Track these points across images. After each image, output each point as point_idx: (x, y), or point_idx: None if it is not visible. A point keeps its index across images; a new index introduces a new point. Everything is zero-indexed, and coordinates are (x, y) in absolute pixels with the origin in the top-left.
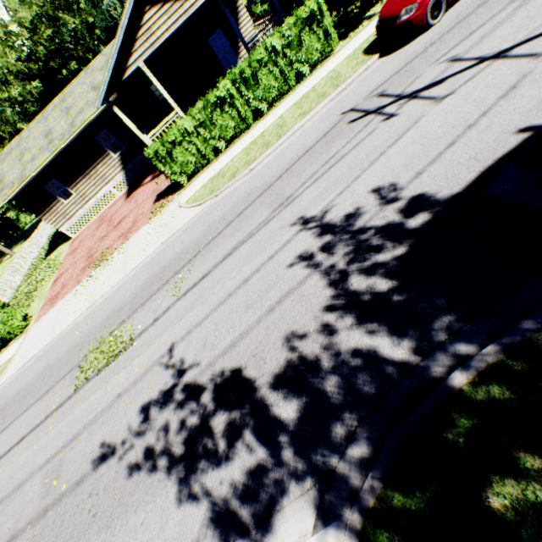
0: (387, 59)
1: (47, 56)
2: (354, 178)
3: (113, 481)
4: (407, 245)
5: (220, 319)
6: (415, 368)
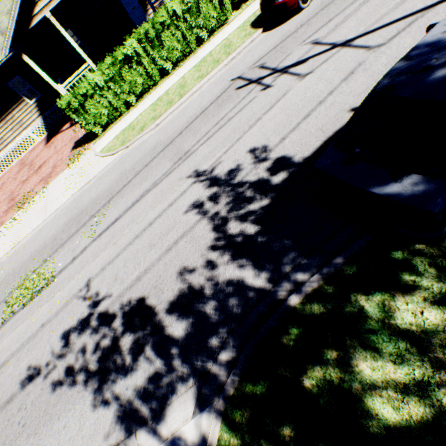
0: (268, 34)
1: None
2: (237, 139)
3: (40, 396)
4: (271, 197)
5: (129, 257)
6: (268, 293)
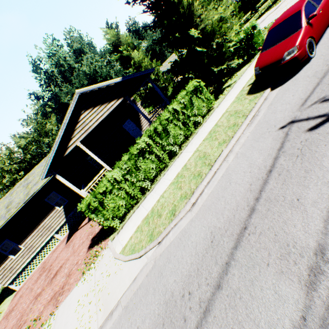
0: (283, 87)
1: (32, 158)
2: None
3: None
4: None
5: None
6: None
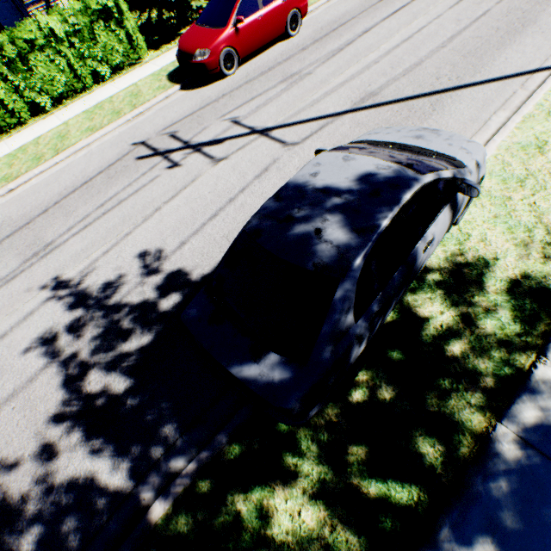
0: (187, 94)
1: None
2: (126, 234)
3: None
4: (155, 332)
5: None
6: (127, 498)
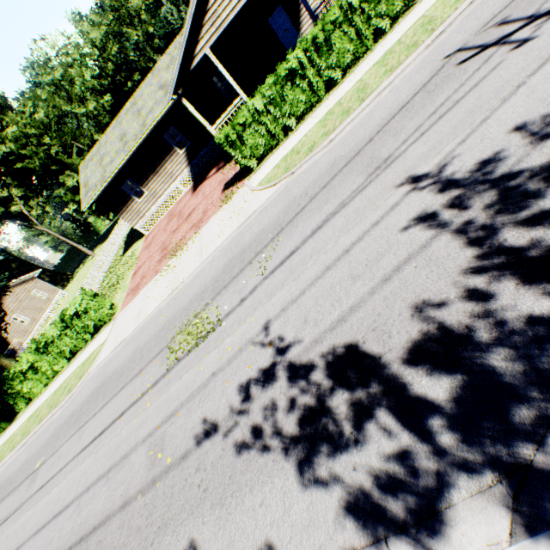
0: None
1: (114, 72)
2: (480, 121)
3: (220, 458)
4: None
5: (320, 294)
6: None
